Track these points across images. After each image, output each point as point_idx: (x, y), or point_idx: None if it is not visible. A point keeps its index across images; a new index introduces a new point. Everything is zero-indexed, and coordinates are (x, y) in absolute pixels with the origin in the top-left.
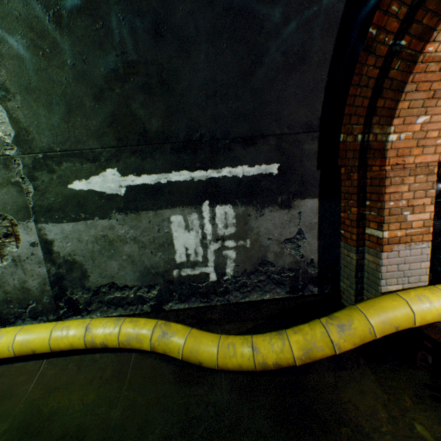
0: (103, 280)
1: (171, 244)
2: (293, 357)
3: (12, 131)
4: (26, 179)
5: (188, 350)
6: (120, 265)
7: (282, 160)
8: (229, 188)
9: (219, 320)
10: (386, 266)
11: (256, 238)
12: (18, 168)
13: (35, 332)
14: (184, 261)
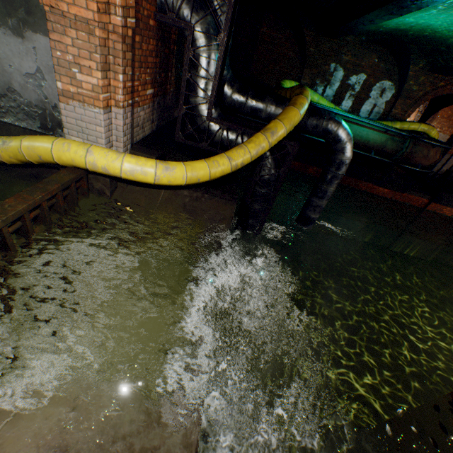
0: None
1: None
2: None
3: None
4: None
5: None
6: None
7: None
8: None
9: None
10: (66, 117)
11: None
12: None
13: None
14: None
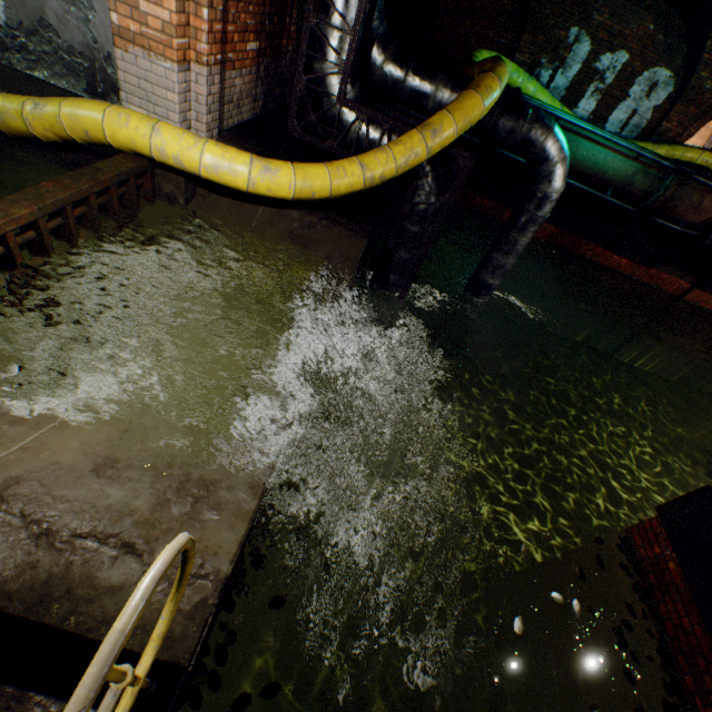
0: None
1: None
2: None
3: None
4: None
5: None
6: None
7: None
8: None
9: None
10: (124, 73)
11: None
12: None
13: None
14: None
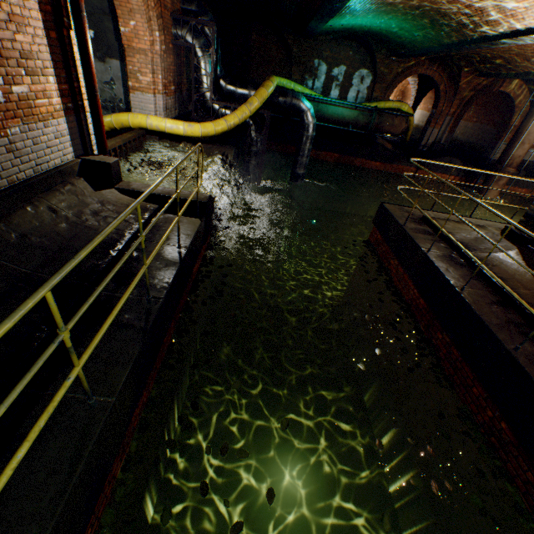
0: None
1: None
2: None
3: None
4: None
5: None
6: None
7: (96, 30)
8: None
9: None
10: (133, 102)
11: None
12: None
13: None
14: None
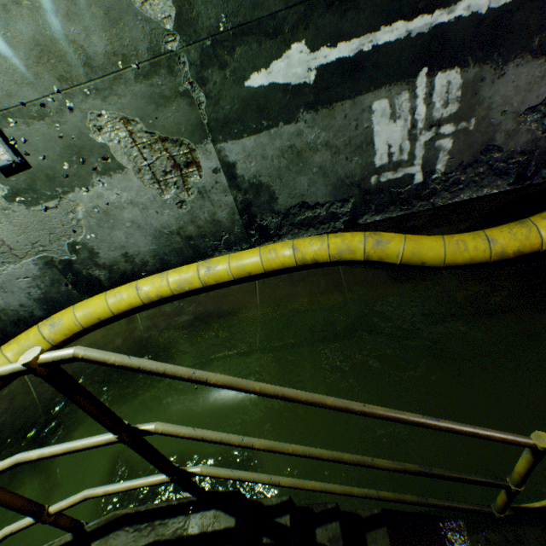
0: (291, 201)
1: (371, 144)
2: (540, 243)
3: (171, 8)
4: (195, 85)
5: (409, 253)
6: (309, 181)
7: None
8: (461, 39)
9: (422, 227)
10: None
11: (485, 114)
12: (184, 70)
13: (245, 258)
14: (384, 164)
